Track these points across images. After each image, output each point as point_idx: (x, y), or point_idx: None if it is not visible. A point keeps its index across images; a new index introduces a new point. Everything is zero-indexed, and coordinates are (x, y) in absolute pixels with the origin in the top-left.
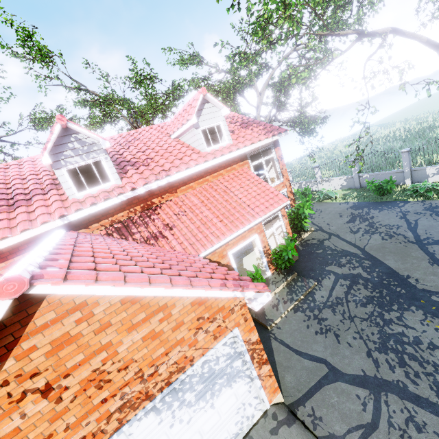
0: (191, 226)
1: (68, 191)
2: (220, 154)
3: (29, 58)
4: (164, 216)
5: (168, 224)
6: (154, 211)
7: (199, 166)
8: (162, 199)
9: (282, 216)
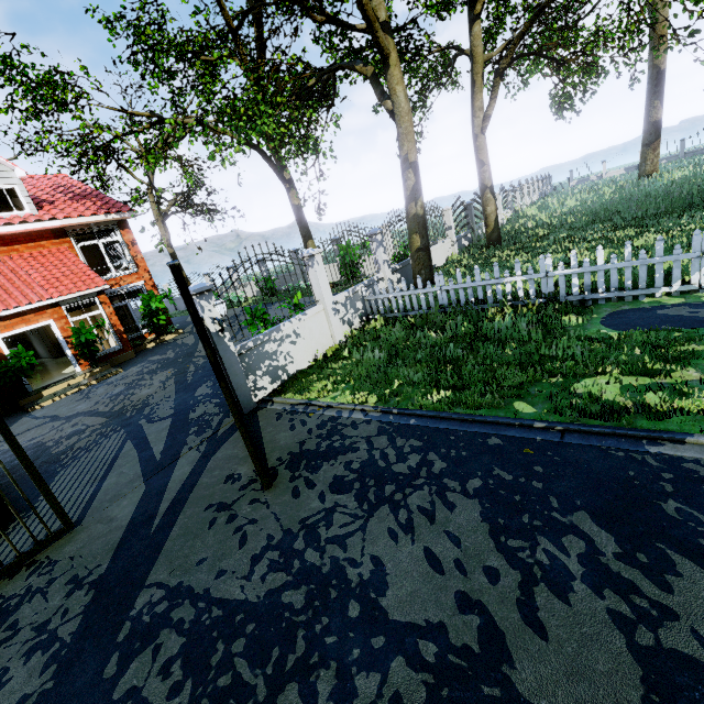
0: None
1: None
2: (3, 223)
3: None
4: None
5: None
6: None
7: None
8: None
9: (101, 303)
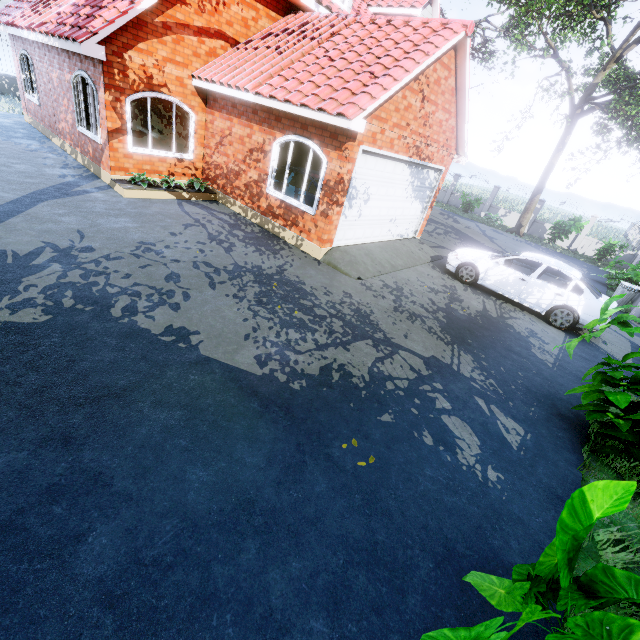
0: None
1: None
2: None
3: None
4: None
5: None
6: None
7: None
8: None
9: None
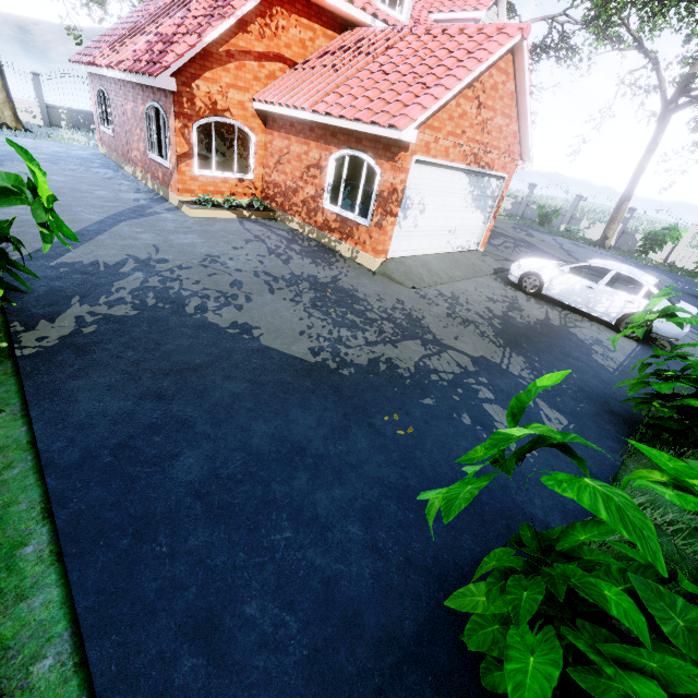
0: None
1: None
2: None
3: None
4: None
5: None
6: None
7: None
8: None
9: None
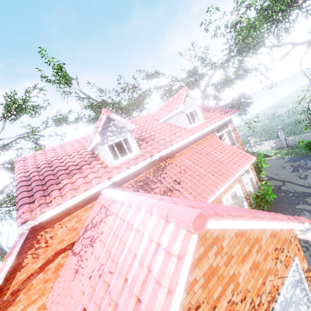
0: (193, 180)
1: (108, 160)
2: (201, 129)
3: (57, 82)
4: (171, 174)
5: (176, 180)
6: (162, 172)
7: (189, 137)
8: (166, 163)
9: (251, 169)
